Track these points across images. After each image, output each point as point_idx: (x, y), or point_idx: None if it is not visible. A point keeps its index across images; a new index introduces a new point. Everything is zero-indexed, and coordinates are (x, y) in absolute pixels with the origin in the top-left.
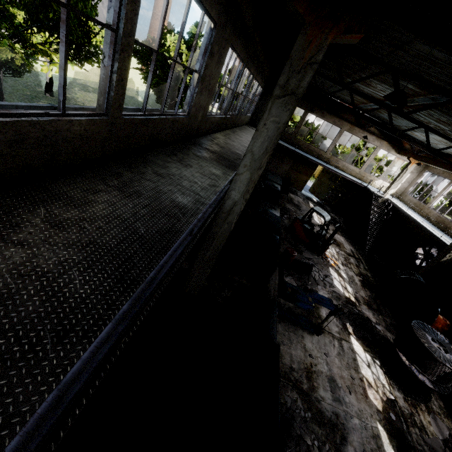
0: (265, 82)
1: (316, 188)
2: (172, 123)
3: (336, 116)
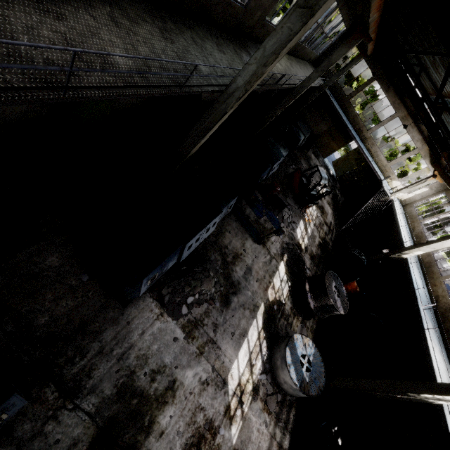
0: (352, 22)
1: (339, 162)
2: (227, 6)
3: (399, 97)
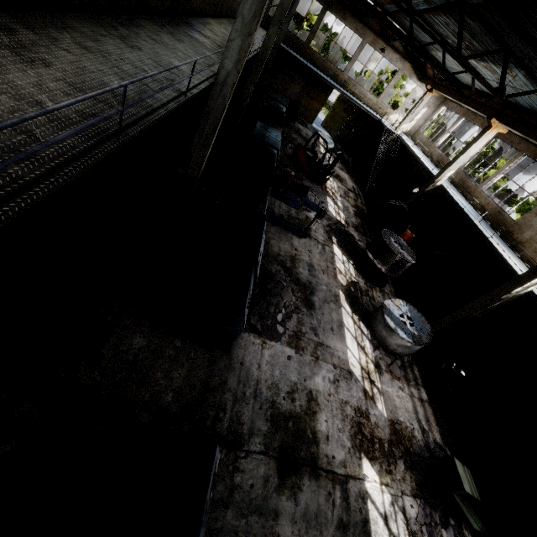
0: None
1: (329, 121)
2: None
3: (359, 21)
